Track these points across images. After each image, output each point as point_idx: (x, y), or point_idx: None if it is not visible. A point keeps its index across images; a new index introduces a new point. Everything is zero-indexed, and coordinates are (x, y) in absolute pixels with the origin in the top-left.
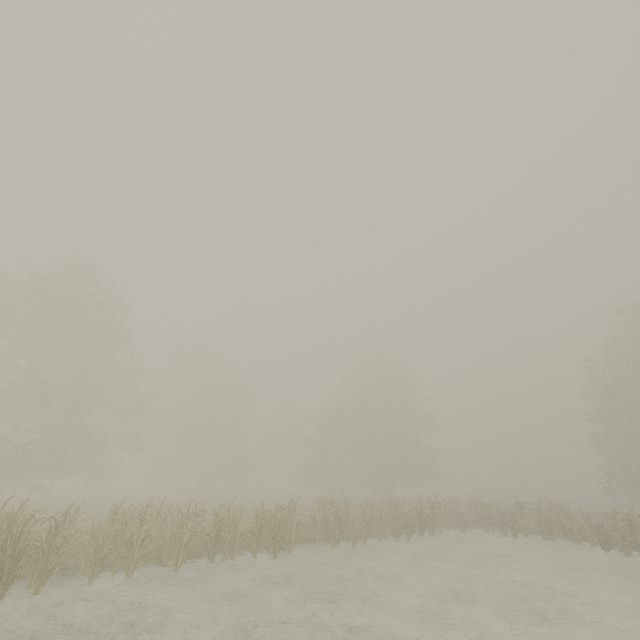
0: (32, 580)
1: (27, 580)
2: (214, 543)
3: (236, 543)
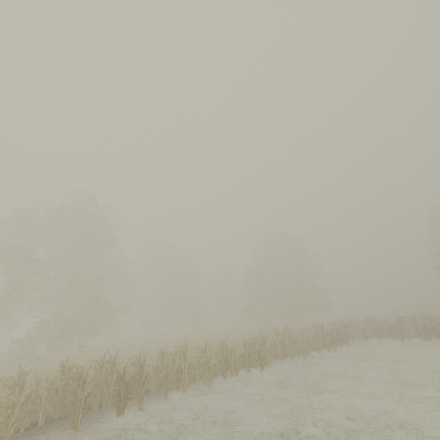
0: (132, 400)
1: (130, 400)
2: (224, 365)
3: (237, 364)
